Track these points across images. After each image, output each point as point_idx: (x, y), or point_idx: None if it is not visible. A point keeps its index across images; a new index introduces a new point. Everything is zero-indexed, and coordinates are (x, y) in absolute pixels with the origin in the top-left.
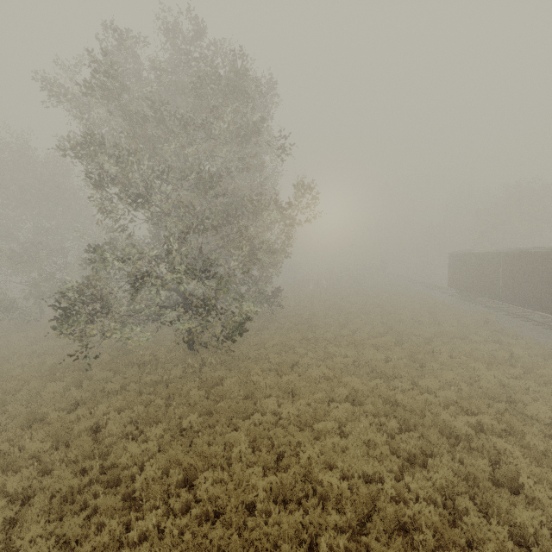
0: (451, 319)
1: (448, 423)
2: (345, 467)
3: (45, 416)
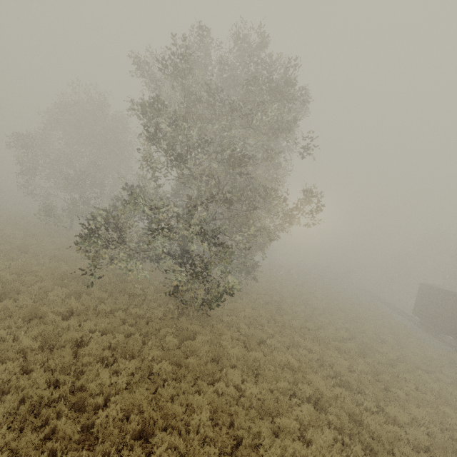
0: (414, 347)
1: None
2: None
3: (44, 315)
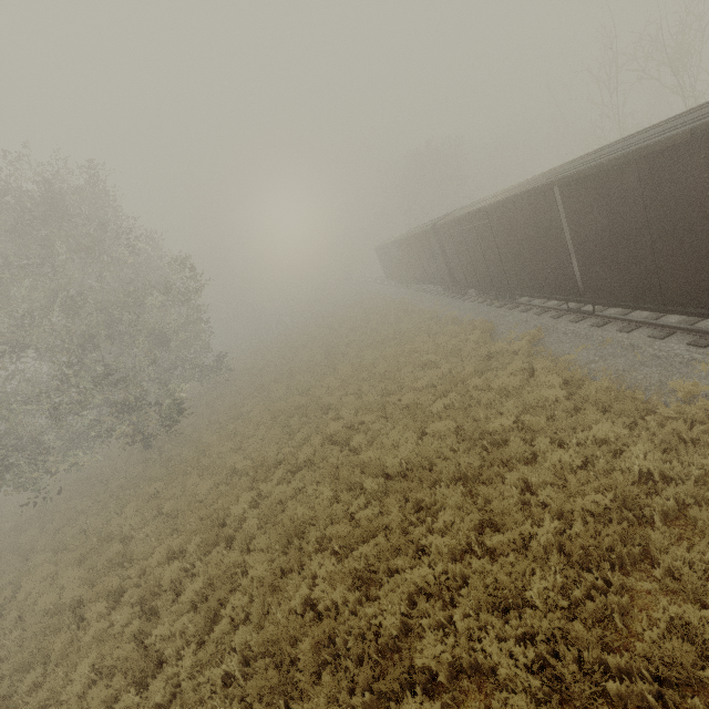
0: (381, 314)
1: (324, 401)
2: (257, 456)
3: (35, 549)
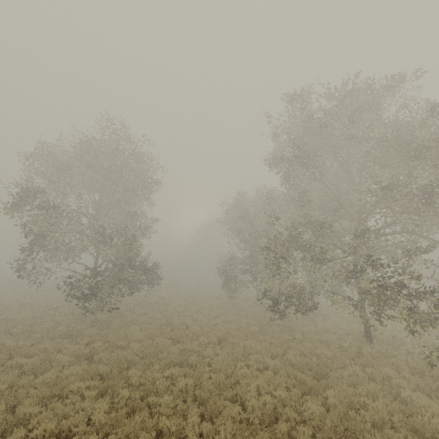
0: None
1: None
2: None
3: None
